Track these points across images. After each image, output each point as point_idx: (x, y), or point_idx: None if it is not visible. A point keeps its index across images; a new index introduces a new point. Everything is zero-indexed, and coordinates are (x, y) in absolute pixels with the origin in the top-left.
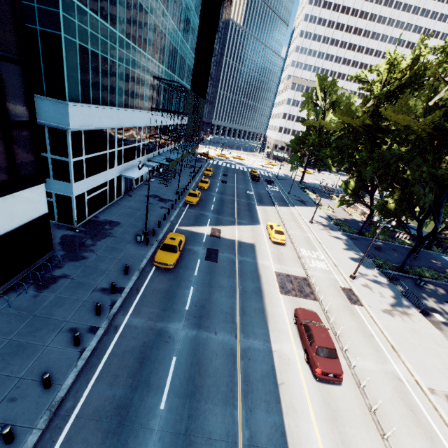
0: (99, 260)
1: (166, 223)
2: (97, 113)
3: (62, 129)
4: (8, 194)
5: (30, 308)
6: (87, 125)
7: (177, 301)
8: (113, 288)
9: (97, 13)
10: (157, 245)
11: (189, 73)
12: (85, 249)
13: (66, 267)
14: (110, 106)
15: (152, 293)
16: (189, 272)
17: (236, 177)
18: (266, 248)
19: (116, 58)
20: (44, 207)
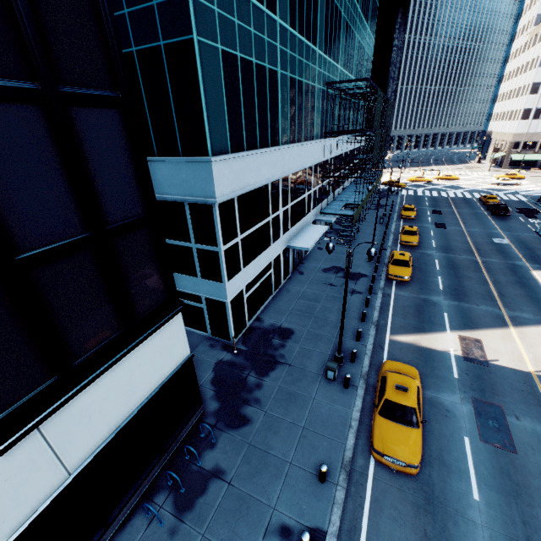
0: (269, 430)
1: (368, 328)
2: (254, 163)
3: (206, 203)
4: (119, 360)
5: None
6: (241, 187)
7: None
8: None
9: None
10: (363, 388)
11: (367, 69)
12: (247, 397)
13: (220, 444)
14: (271, 146)
15: None
16: (456, 485)
17: (458, 213)
18: None
19: (277, 64)
20: (183, 348)
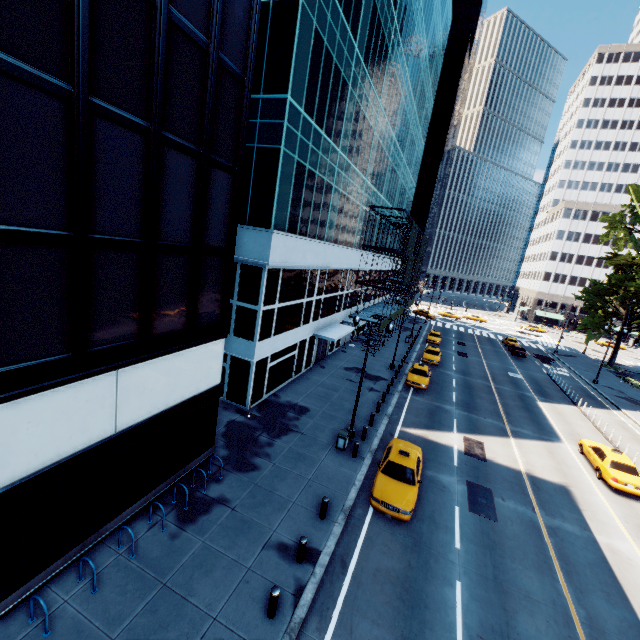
0: (276, 477)
1: (382, 418)
2: (302, 247)
3: (258, 265)
4: (177, 351)
5: (160, 563)
6: (289, 262)
7: (431, 618)
8: (302, 549)
9: (322, 127)
10: (370, 460)
11: (408, 206)
12: (258, 451)
13: (226, 481)
14: (317, 239)
15: (374, 579)
16: (442, 537)
17: (481, 348)
18: (601, 503)
19: (333, 181)
20: (217, 375)
